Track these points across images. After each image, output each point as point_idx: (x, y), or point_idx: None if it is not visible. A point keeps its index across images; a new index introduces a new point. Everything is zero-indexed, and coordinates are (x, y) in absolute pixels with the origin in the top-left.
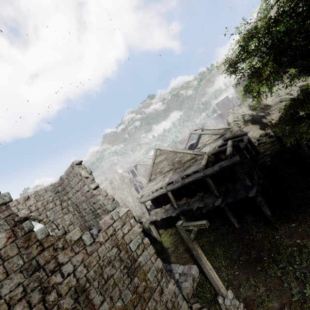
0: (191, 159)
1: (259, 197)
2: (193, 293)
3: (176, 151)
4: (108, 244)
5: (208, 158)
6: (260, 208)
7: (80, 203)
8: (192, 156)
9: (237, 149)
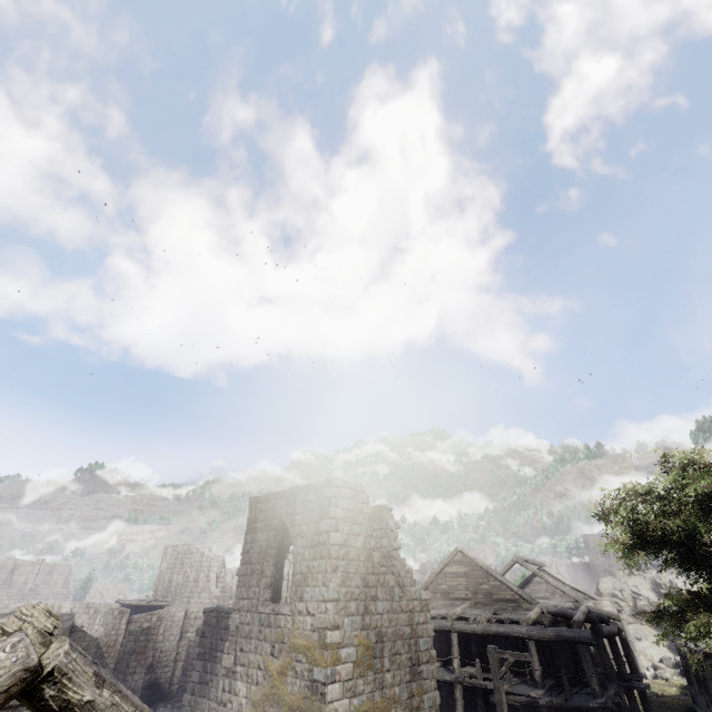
0: (510, 600)
1: None
2: None
3: (489, 571)
4: (406, 617)
5: (541, 614)
6: None
7: None
8: (513, 596)
9: (593, 627)
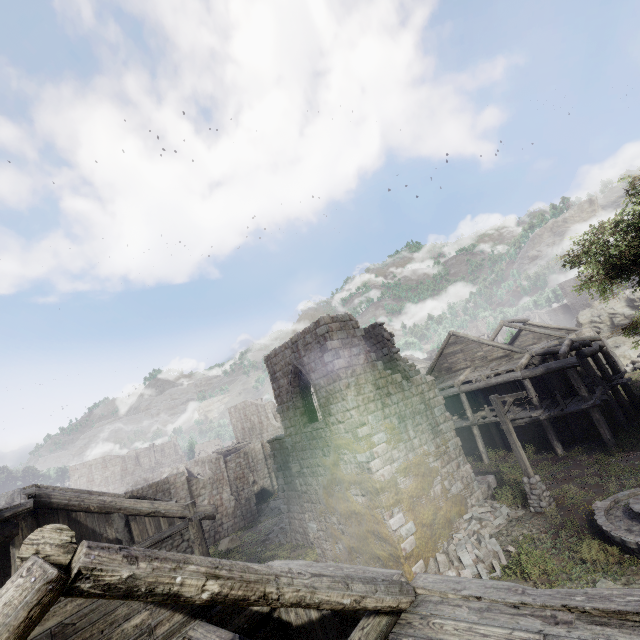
0: (502, 357)
1: (597, 414)
2: (488, 498)
3: (481, 341)
4: (418, 398)
5: (531, 358)
6: (600, 439)
7: None
8: (505, 353)
9: (577, 353)
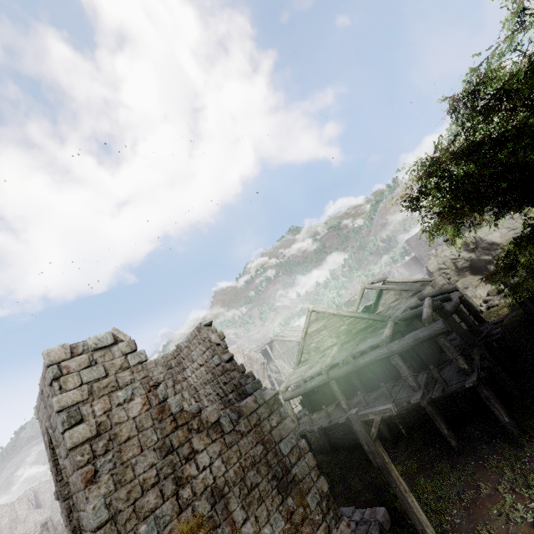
0: (366, 328)
1: (485, 390)
2: None
3: (341, 314)
4: (251, 437)
5: (394, 325)
6: (493, 414)
7: (202, 384)
8: (367, 323)
9: (441, 312)
